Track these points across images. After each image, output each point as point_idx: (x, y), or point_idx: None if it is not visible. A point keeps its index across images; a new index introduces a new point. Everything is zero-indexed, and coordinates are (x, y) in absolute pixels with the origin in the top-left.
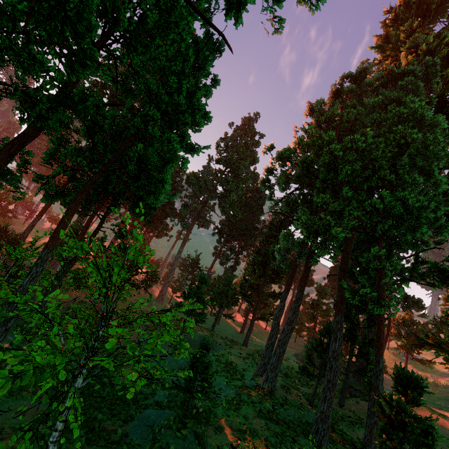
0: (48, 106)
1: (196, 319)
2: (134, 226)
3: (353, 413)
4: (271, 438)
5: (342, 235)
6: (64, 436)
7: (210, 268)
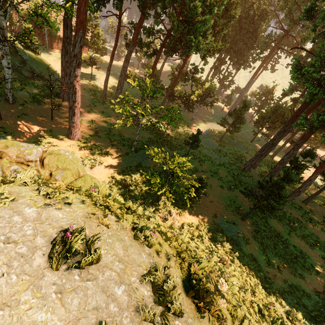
0: (144, 1)
1: (233, 129)
2: (220, 61)
3: (308, 209)
4: (224, 179)
5: (314, 75)
6: (152, 143)
7: (281, 98)
